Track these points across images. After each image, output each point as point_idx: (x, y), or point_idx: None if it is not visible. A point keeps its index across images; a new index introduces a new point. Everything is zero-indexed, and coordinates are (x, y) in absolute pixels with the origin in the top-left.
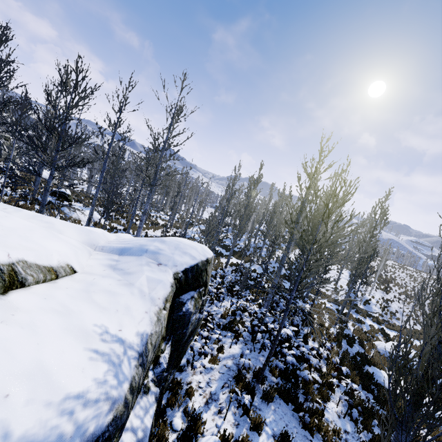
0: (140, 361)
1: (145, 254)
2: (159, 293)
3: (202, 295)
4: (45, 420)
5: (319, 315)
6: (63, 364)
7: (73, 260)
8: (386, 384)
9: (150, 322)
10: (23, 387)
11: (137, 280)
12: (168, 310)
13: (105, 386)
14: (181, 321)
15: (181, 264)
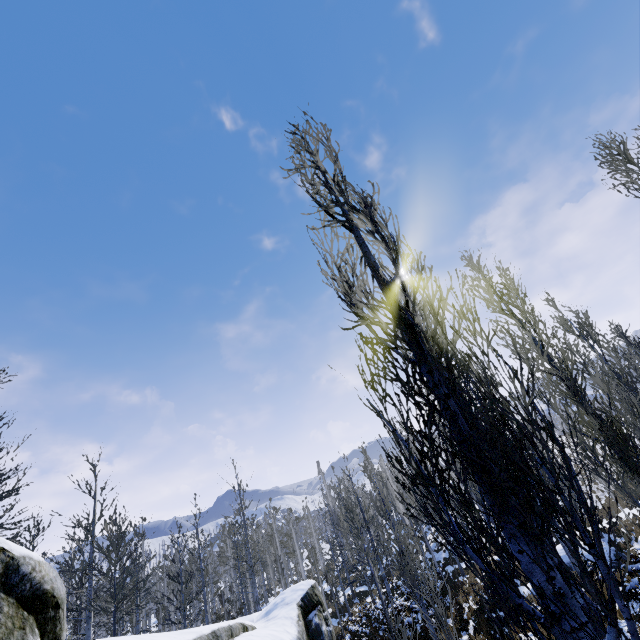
0: (298, 638)
1: (278, 605)
2: (293, 614)
3: (320, 610)
4: (278, 639)
5: (471, 577)
6: (274, 633)
7: (252, 624)
8: (523, 593)
9: (295, 626)
10: (269, 635)
11: (281, 615)
12: (305, 627)
13: (288, 637)
14: (316, 632)
15: (298, 596)
